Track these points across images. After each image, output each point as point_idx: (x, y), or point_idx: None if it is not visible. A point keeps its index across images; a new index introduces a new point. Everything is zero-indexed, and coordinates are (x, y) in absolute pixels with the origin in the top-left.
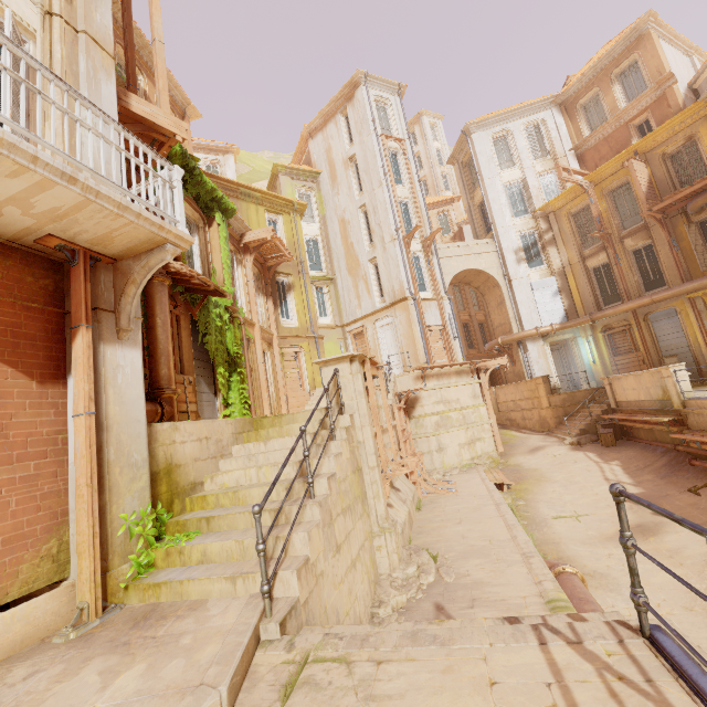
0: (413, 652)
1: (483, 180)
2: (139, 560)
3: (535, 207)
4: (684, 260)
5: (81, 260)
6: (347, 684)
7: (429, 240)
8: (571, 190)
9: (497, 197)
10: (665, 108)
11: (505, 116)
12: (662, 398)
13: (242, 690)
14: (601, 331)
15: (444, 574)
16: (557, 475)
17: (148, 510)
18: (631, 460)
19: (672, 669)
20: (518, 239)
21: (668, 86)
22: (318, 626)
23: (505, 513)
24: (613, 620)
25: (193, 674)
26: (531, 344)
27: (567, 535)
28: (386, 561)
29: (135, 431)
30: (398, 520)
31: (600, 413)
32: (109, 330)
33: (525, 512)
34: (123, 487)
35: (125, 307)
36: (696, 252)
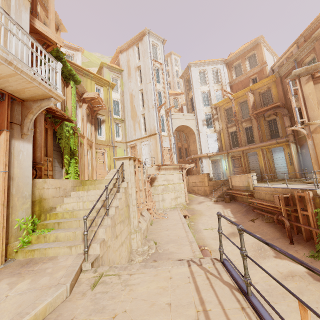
0: (144, 270)
1: (193, 88)
2: (24, 240)
3: (212, 103)
4: (261, 134)
5: (6, 98)
6: (118, 282)
7: (168, 110)
8: (226, 99)
9: (198, 96)
10: (262, 74)
11: (205, 63)
12: (247, 185)
13: (75, 287)
14: (230, 158)
15: (159, 249)
16: (207, 213)
17: (29, 218)
18: (234, 208)
19: (226, 270)
20: (204, 115)
21: (264, 66)
22: (106, 265)
23: (185, 226)
24: (213, 258)
25: (54, 281)
26: (204, 159)
27: (207, 236)
28: (135, 244)
29: (26, 181)
30: (142, 228)
31: (226, 190)
32: (17, 133)
33: (193, 227)
34: (18, 207)
35: (26, 123)
36: (265, 132)
